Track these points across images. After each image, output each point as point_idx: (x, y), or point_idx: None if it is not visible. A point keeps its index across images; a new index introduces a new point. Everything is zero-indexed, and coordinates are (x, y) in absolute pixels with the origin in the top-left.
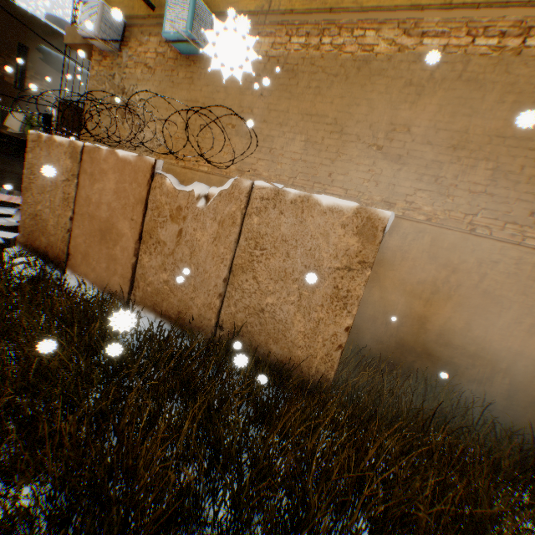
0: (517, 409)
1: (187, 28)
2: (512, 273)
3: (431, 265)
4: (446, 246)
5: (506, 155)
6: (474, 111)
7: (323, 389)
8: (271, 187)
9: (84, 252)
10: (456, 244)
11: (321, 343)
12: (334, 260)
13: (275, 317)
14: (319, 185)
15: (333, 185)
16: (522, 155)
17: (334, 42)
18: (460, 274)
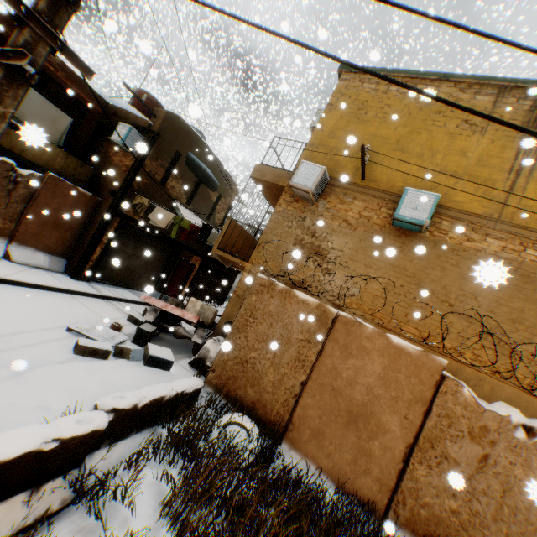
0: None
1: (427, 218)
2: None
3: None
4: None
5: None
6: None
7: None
8: None
9: (315, 427)
10: None
11: None
12: None
13: None
14: None
15: None
16: None
17: None
18: None
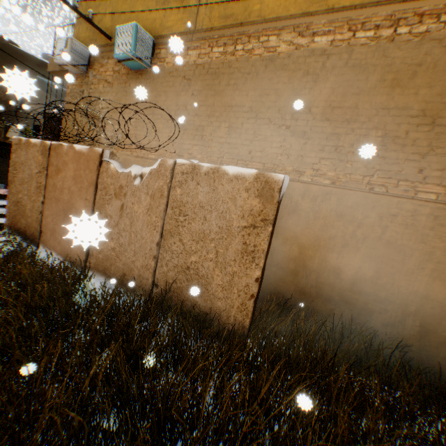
0: (430, 349)
1: (132, 49)
2: (410, 224)
3: (340, 222)
4: (351, 204)
5: (392, 123)
6: (361, 90)
7: (235, 335)
8: (189, 163)
9: (52, 229)
10: (358, 202)
11: (236, 293)
12: (242, 220)
13: (198, 273)
14: (242, 161)
15: (253, 161)
16: (405, 122)
17: (245, 48)
18: (365, 228)
